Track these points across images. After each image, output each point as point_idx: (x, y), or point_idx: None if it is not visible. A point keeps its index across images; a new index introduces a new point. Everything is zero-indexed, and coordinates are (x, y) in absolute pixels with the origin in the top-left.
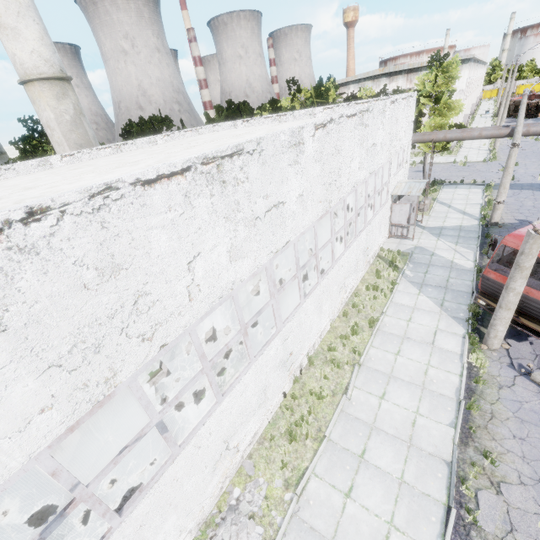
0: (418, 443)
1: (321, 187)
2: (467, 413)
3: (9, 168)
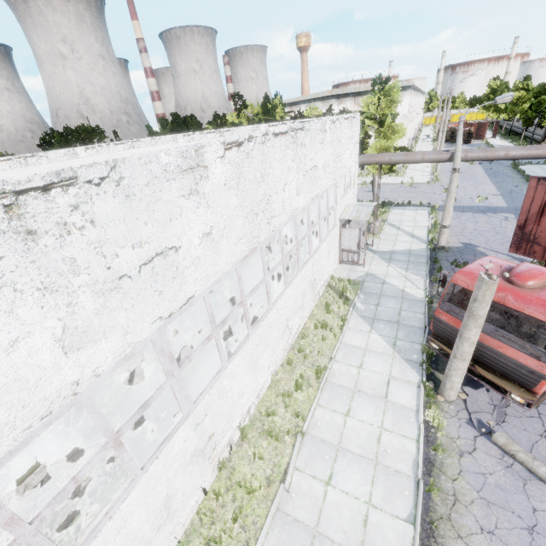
0: None
1: (241, 220)
2: (426, 497)
3: None
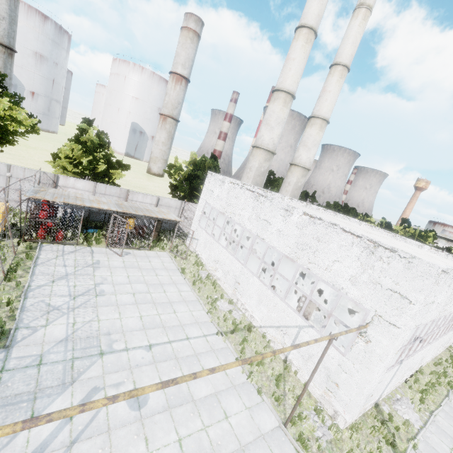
0: None
1: None
2: None
3: (273, 193)
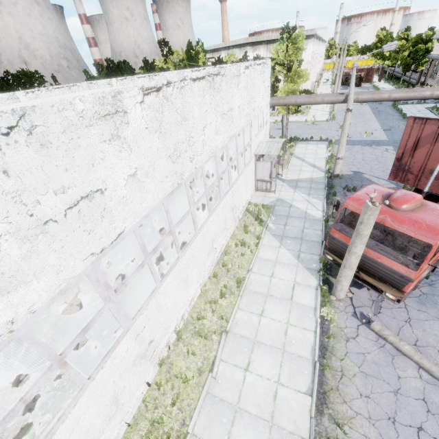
0: (279, 421)
1: (165, 161)
2: (321, 374)
3: None
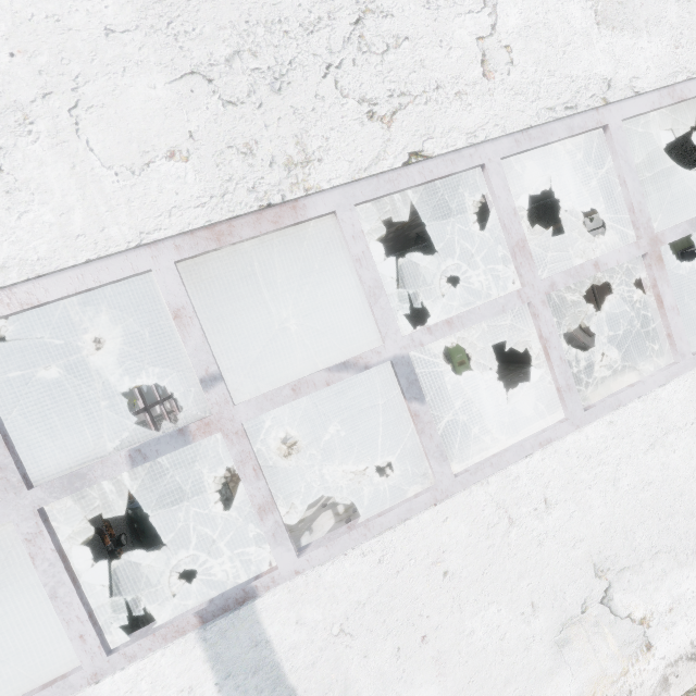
0: None
1: None
2: None
3: None
